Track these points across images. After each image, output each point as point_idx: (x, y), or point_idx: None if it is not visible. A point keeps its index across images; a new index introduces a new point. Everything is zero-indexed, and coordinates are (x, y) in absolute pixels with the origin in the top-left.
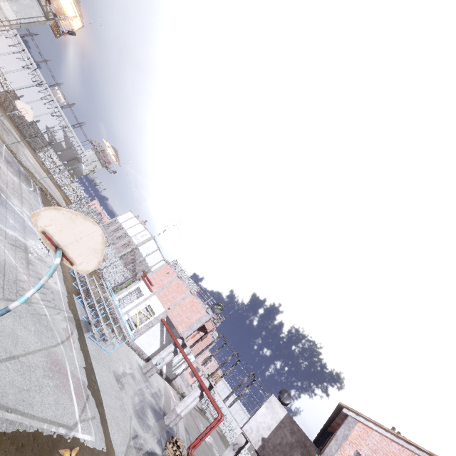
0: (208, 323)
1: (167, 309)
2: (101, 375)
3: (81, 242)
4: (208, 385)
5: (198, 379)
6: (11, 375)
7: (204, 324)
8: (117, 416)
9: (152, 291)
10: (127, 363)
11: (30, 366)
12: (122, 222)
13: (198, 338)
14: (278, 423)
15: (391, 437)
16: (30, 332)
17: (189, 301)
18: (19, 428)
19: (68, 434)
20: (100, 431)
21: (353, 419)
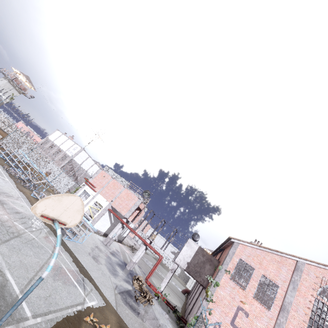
0: (141, 205)
1: (111, 202)
2: (84, 260)
3: (68, 210)
4: (149, 242)
5: (142, 240)
6: (36, 292)
7: (139, 206)
8: (102, 281)
9: (96, 191)
10: (94, 244)
11: (43, 279)
12: (53, 140)
13: (136, 215)
14: (195, 253)
15: (257, 247)
16: (31, 257)
17: (124, 193)
18: (57, 320)
19: (83, 307)
20: (98, 295)
21: (237, 243)
